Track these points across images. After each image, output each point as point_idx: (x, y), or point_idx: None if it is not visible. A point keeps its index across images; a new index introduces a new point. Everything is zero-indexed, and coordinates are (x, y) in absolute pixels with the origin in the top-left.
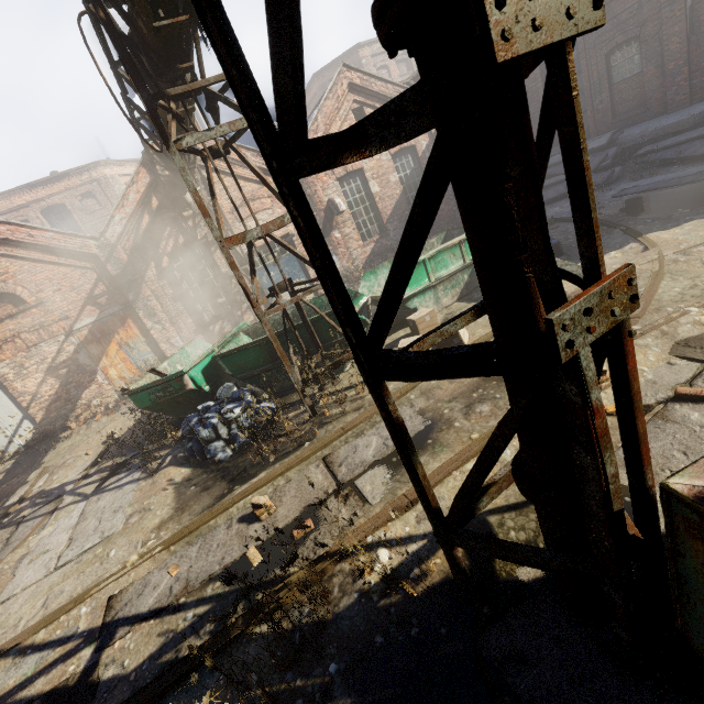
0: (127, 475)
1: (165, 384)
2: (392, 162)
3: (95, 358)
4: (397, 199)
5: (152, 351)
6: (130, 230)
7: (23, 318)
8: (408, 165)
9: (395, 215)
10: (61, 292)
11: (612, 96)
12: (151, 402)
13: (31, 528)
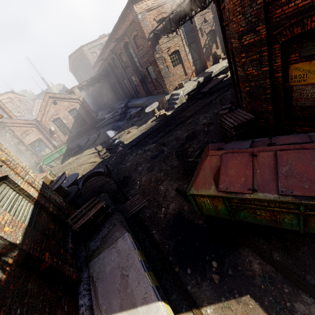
0: None
1: None
2: (69, 113)
3: None
4: (73, 123)
5: None
6: None
7: None
8: (75, 113)
9: (73, 127)
10: None
11: (128, 90)
12: None
13: None
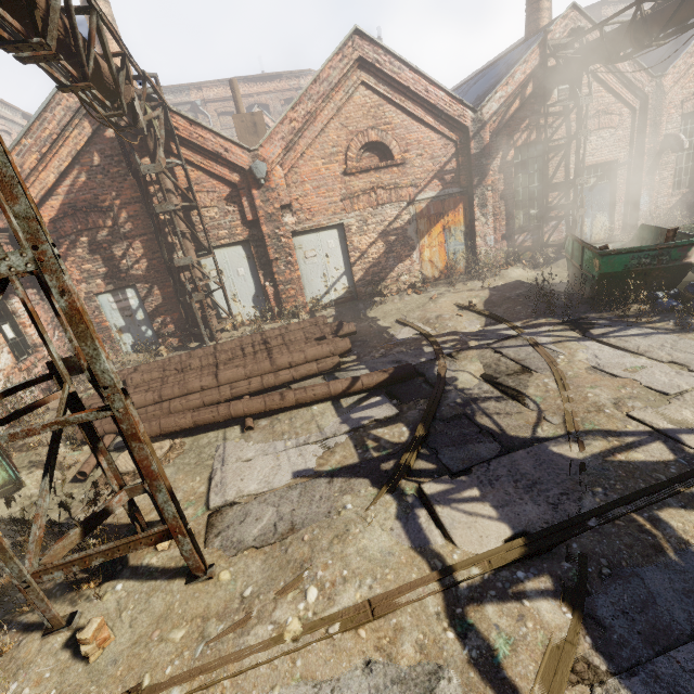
0: (623, 329)
1: (663, 250)
2: None
3: (419, 234)
4: None
5: (464, 243)
6: (500, 111)
7: (384, 174)
8: None
9: None
10: (421, 157)
11: None
12: (623, 267)
13: (531, 352)
